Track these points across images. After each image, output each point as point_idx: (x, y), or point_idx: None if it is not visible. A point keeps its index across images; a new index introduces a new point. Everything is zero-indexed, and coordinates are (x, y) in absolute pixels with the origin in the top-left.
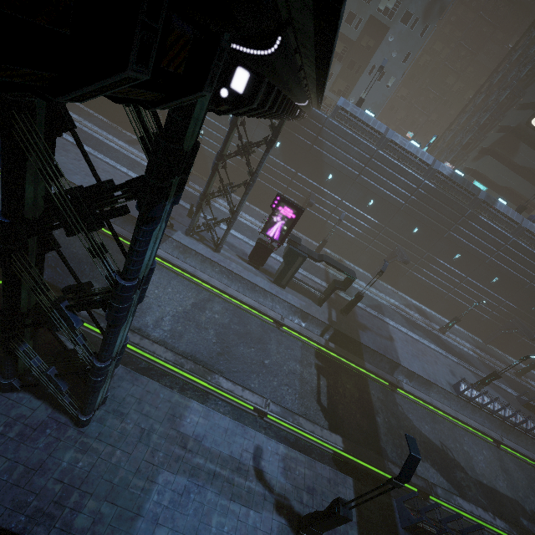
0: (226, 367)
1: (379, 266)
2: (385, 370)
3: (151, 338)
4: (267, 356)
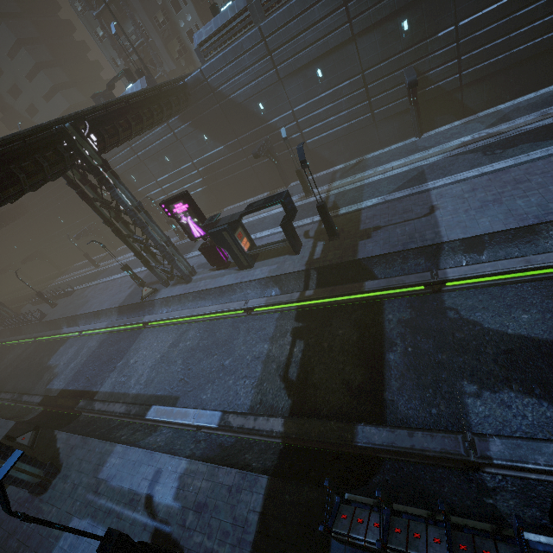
0: (183, 391)
1: (411, 117)
2: (420, 268)
3: (130, 397)
4: (229, 355)
